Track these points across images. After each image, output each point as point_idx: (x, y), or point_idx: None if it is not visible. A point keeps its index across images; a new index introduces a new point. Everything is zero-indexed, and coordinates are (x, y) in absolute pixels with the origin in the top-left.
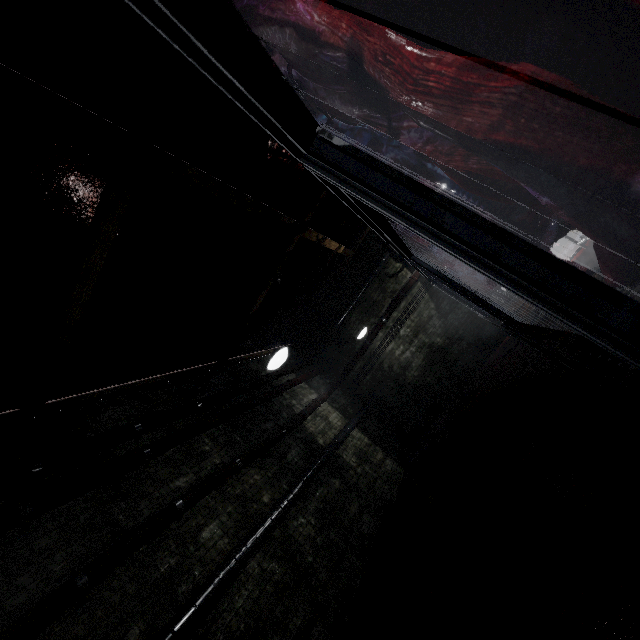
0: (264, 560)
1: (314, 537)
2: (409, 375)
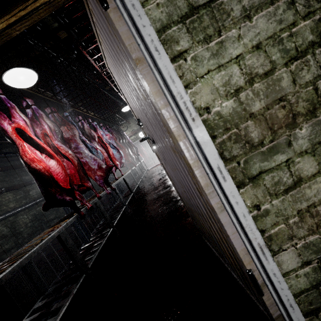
0: (1, 226)
1: (28, 223)
2: None
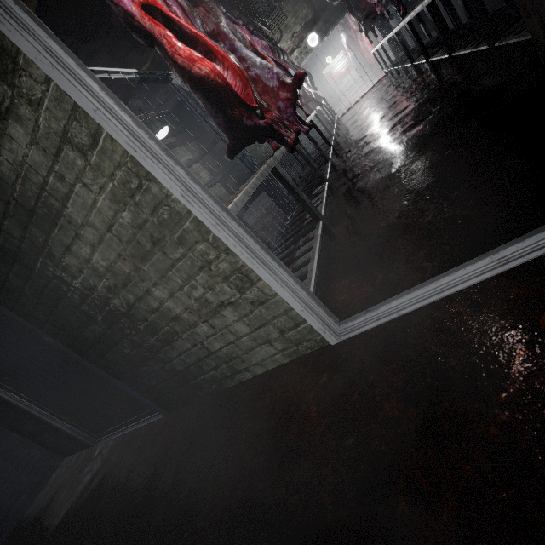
0: None
1: None
2: (260, 151)
